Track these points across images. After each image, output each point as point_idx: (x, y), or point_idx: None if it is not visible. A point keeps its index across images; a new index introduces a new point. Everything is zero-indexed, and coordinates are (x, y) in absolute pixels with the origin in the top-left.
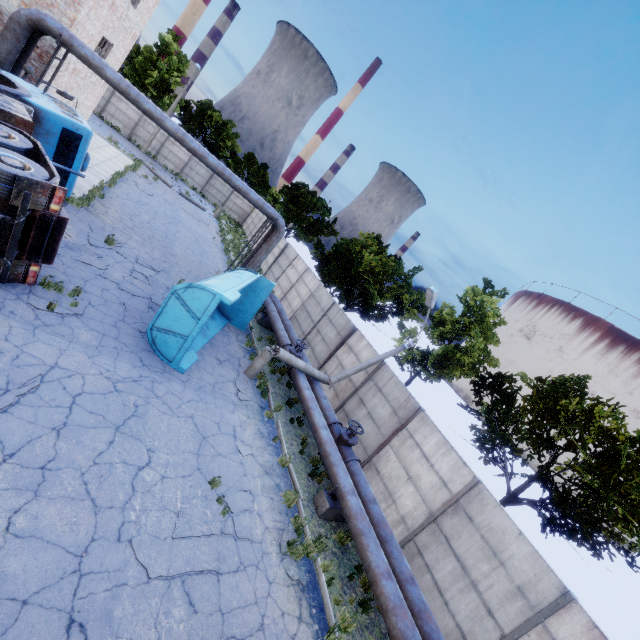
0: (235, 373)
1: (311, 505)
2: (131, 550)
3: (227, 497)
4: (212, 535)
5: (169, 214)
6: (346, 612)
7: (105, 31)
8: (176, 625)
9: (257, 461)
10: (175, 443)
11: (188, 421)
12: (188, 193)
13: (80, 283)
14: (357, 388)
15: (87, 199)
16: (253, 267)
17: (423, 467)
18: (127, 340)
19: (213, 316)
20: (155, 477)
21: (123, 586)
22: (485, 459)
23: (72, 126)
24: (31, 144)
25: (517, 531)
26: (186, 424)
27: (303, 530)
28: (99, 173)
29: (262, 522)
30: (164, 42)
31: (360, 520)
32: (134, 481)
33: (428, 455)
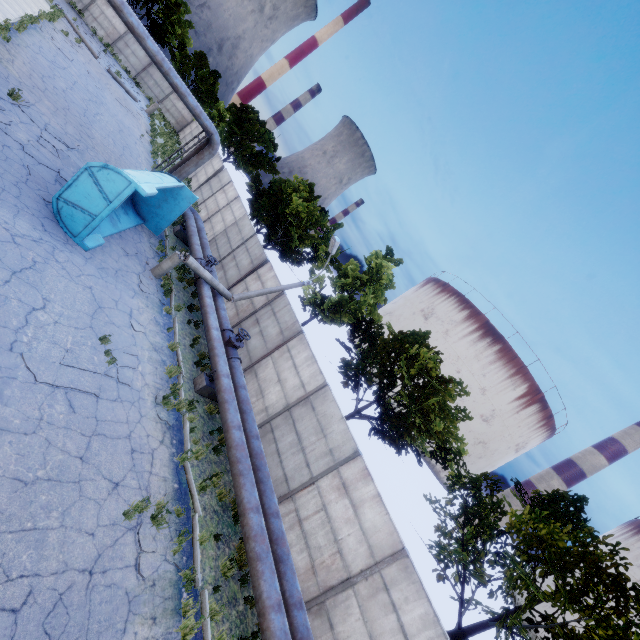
0: (141, 268)
1: (191, 383)
2: (22, 360)
3: (115, 354)
4: (97, 373)
5: (91, 90)
6: (200, 447)
7: None
8: (57, 414)
9: (148, 339)
10: (71, 302)
11: (86, 290)
12: (118, 73)
13: None
14: (256, 310)
15: None
16: (179, 177)
17: (291, 373)
18: (29, 203)
19: (127, 211)
20: (49, 320)
21: (13, 379)
22: (345, 383)
23: None
24: None
25: (341, 416)
26: (84, 291)
27: (179, 395)
28: (4, 7)
29: (144, 379)
30: None
31: (228, 393)
32: (28, 316)
33: (297, 365)
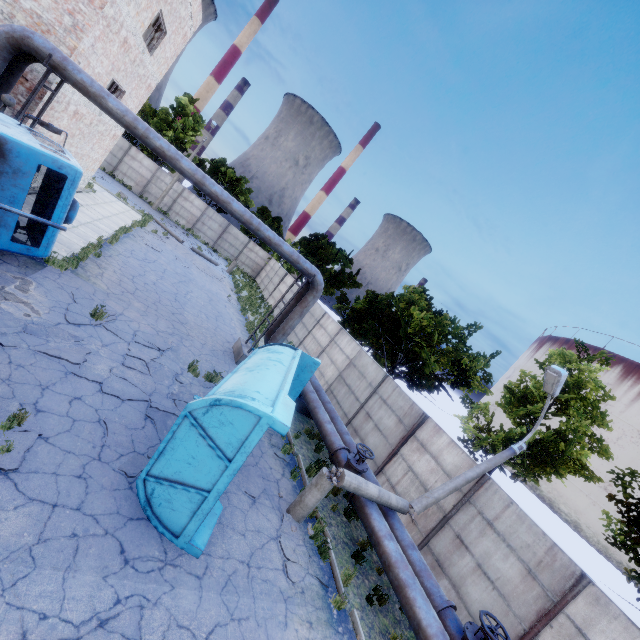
0: (276, 516)
1: None
2: None
3: None
4: None
5: (179, 272)
6: None
7: (115, 73)
8: None
9: None
10: None
11: None
12: (200, 248)
13: (32, 395)
14: (448, 515)
15: (76, 259)
16: (283, 334)
17: None
18: (100, 504)
19: None
20: None
21: None
22: None
23: (53, 163)
24: None
25: None
26: None
27: None
28: (100, 228)
29: None
30: (180, 104)
31: None
32: None
33: None
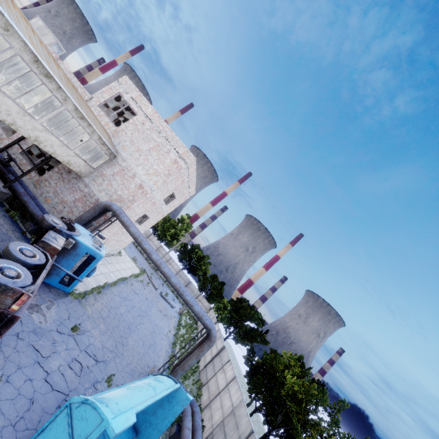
0: None
1: None
2: None
3: None
4: None
5: (143, 308)
6: None
7: (146, 212)
8: None
9: None
10: None
11: None
12: (167, 294)
13: (11, 370)
14: None
15: (85, 293)
16: (182, 369)
17: None
18: None
19: None
20: None
21: None
22: None
23: (93, 252)
24: (44, 261)
25: None
26: None
27: None
28: (110, 277)
29: None
30: (183, 218)
31: None
32: None
33: None
